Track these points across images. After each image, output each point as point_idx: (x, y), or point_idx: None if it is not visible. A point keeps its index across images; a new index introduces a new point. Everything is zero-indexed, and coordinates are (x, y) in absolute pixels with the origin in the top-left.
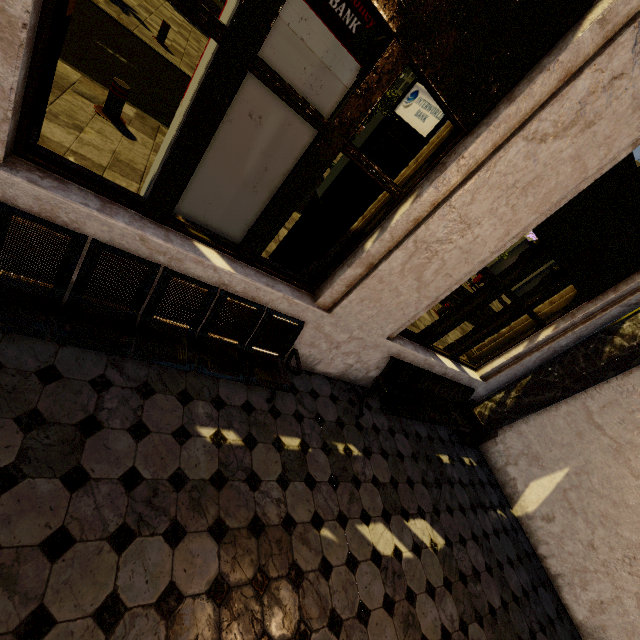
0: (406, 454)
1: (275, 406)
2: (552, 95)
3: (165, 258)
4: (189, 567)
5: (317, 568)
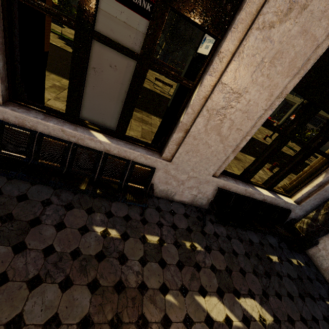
0: (240, 252)
1: (145, 218)
2: None
3: (75, 139)
4: (70, 305)
5: (159, 321)
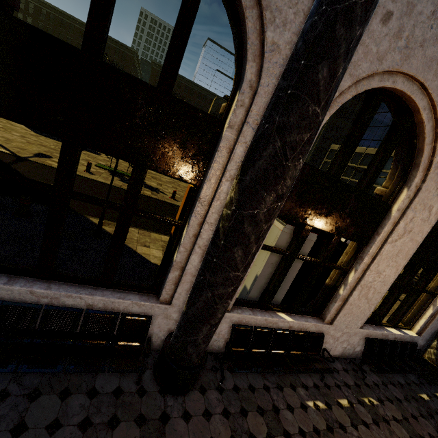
0: (401, 398)
1: (325, 382)
2: (392, 229)
3: (271, 324)
4: None
5: None
